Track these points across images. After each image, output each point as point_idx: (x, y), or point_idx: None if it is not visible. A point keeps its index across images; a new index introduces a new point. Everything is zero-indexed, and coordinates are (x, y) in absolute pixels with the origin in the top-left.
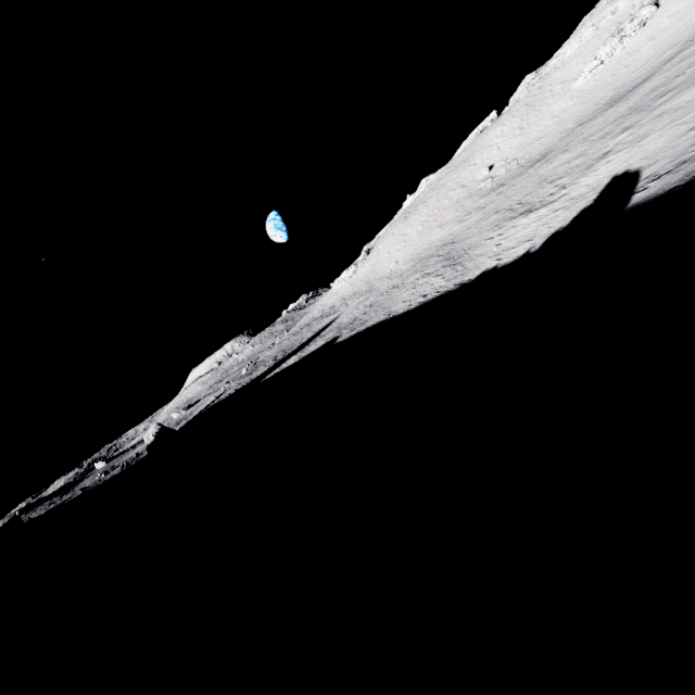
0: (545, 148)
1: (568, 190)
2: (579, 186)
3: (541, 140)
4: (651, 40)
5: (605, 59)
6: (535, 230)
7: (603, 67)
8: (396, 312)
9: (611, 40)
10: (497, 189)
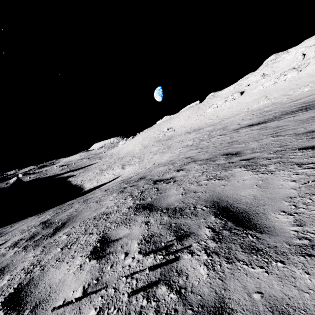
0: (178, 134)
1: (127, 168)
2: (126, 169)
3: (183, 128)
4: (228, 109)
5: (219, 106)
6: (104, 179)
7: (217, 109)
8: (74, 181)
9: (222, 100)
10: (157, 142)
